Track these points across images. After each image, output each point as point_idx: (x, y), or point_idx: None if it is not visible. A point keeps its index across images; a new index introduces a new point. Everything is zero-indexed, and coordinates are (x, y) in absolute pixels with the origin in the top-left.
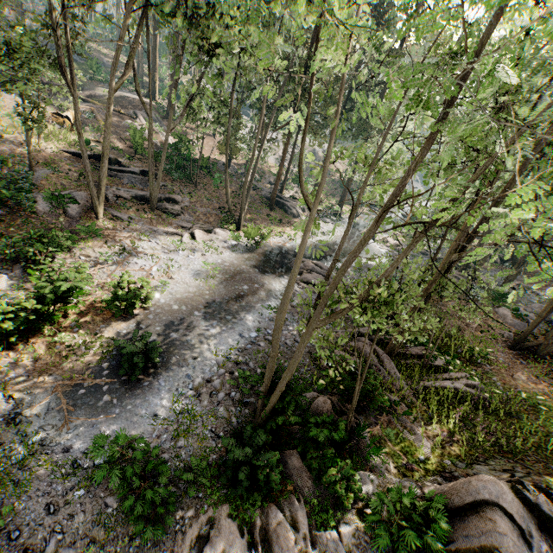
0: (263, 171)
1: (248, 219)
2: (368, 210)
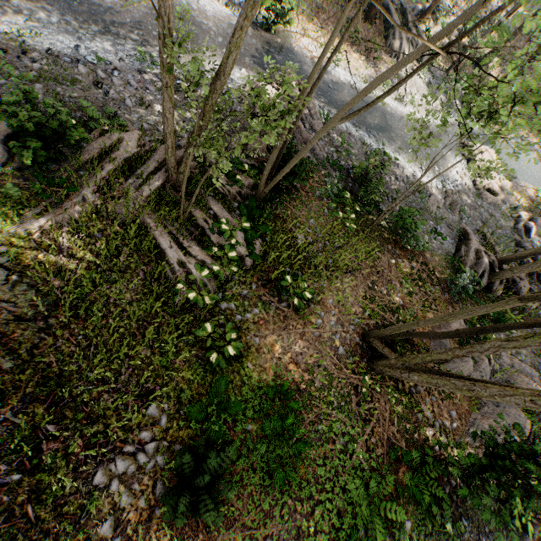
0: None
1: (312, 3)
2: None
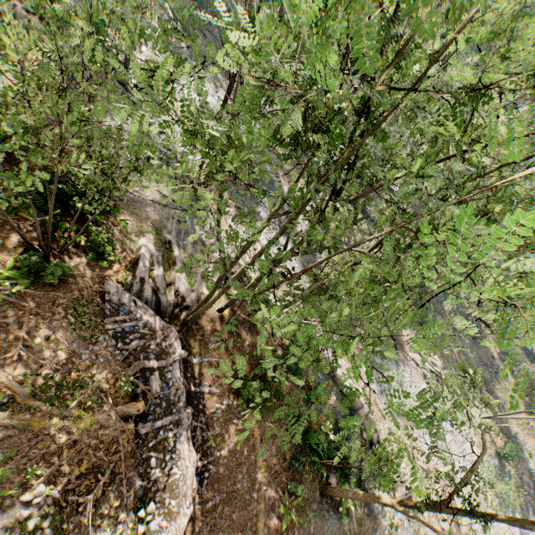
0: None
1: None
2: None
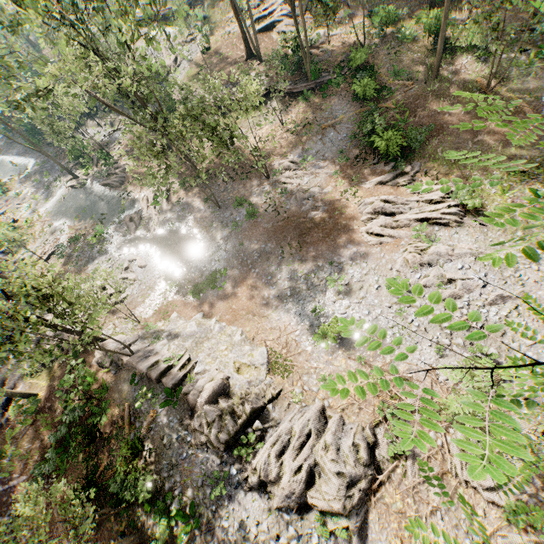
0: None
1: None
2: None
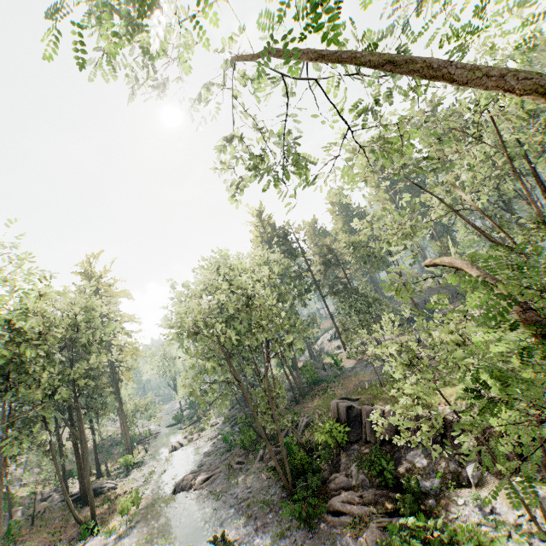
0: (15, 502)
1: None
2: (143, 445)
